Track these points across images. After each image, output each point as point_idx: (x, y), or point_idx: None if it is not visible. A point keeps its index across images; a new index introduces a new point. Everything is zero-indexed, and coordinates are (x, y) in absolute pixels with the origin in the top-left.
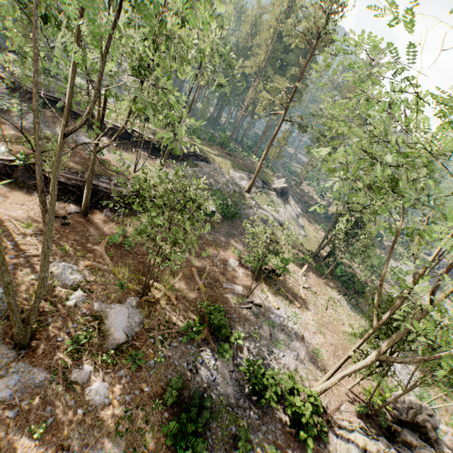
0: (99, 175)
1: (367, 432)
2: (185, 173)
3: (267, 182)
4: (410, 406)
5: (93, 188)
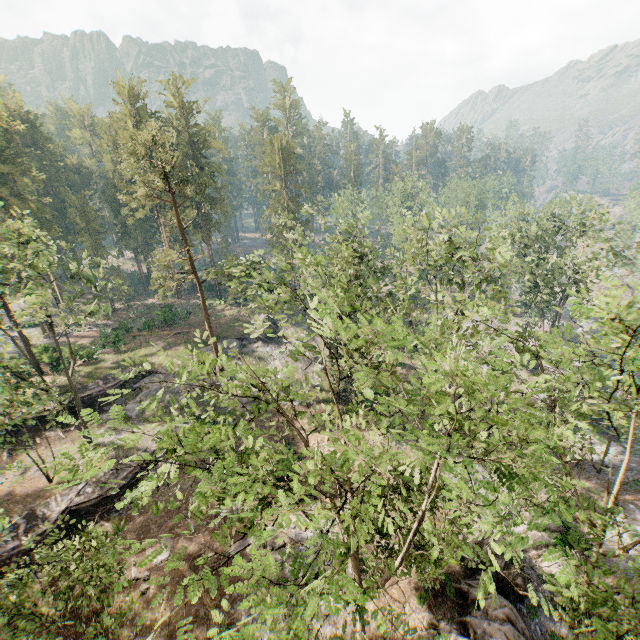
0: None
1: (435, 623)
2: (129, 414)
3: (245, 335)
4: (475, 542)
5: None
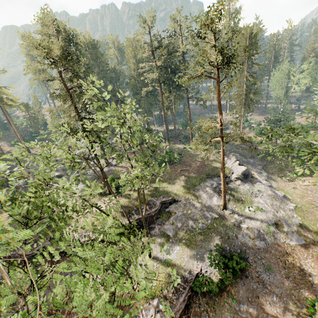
0: None
1: None
2: (167, 233)
3: (227, 174)
4: None
5: None
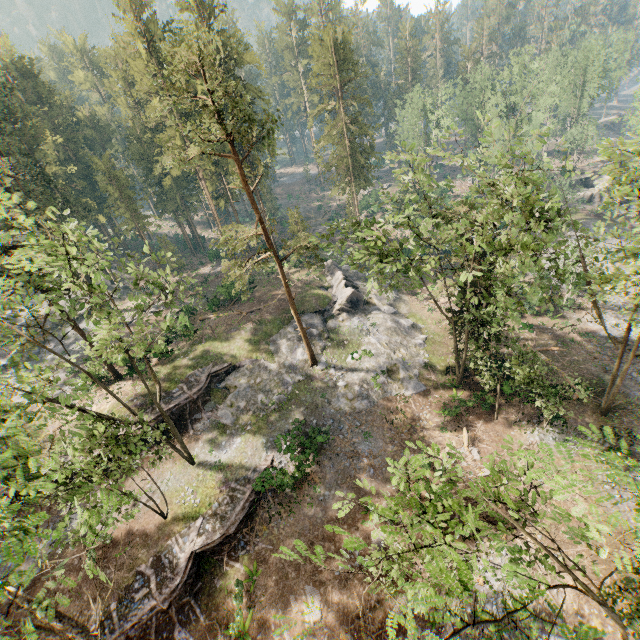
0: (129, 590)
1: None
2: (223, 422)
3: (325, 306)
4: None
5: (138, 626)
